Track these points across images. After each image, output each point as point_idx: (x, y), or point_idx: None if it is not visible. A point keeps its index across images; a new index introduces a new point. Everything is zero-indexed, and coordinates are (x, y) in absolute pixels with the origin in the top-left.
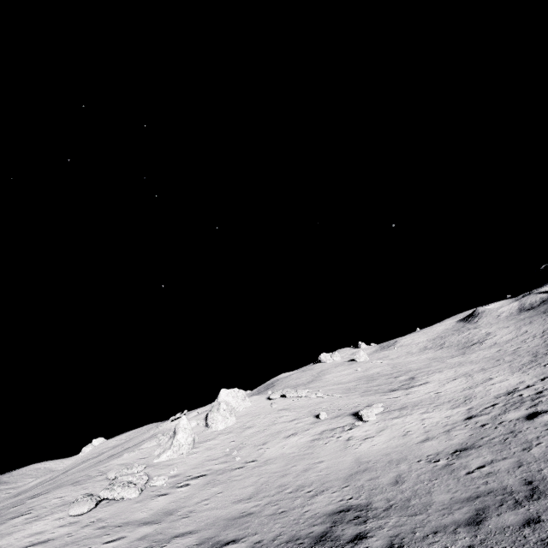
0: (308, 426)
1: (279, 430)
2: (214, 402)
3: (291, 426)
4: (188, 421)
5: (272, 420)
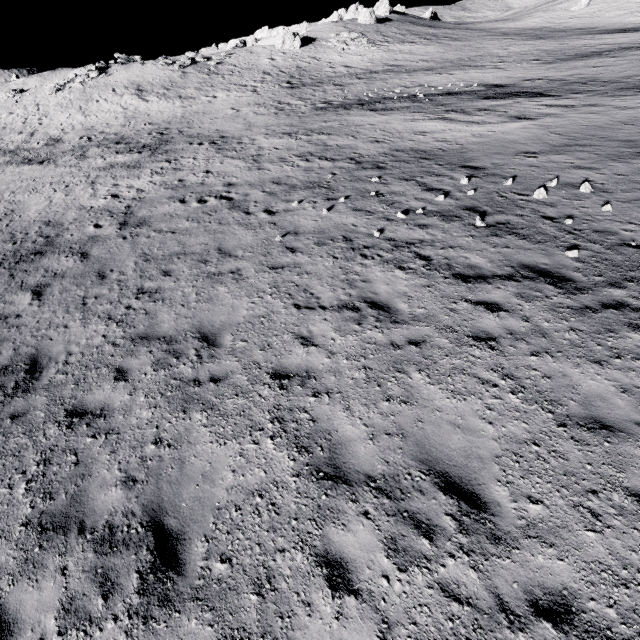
0: (634, 8)
1: (623, 7)
2: None
3: (629, 6)
4: None
5: (629, 1)
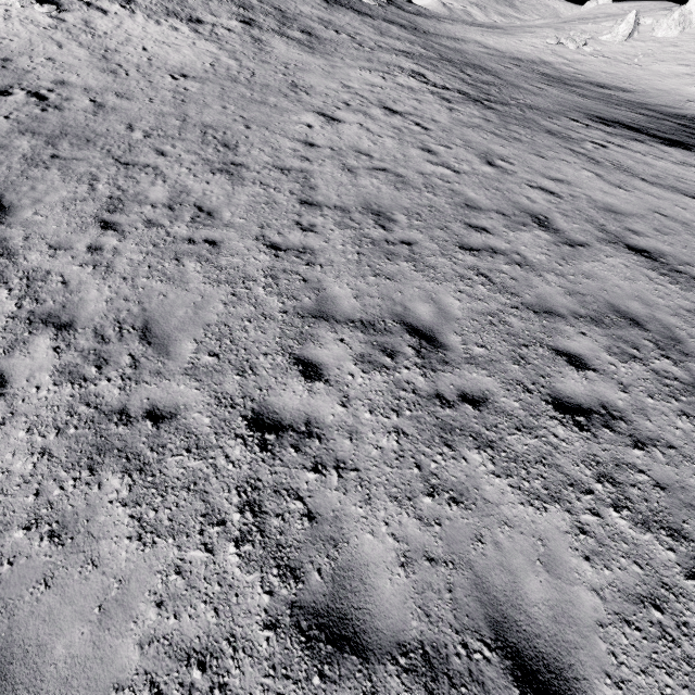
0: None
1: (686, 59)
2: (675, 8)
3: None
4: (638, 17)
5: None
